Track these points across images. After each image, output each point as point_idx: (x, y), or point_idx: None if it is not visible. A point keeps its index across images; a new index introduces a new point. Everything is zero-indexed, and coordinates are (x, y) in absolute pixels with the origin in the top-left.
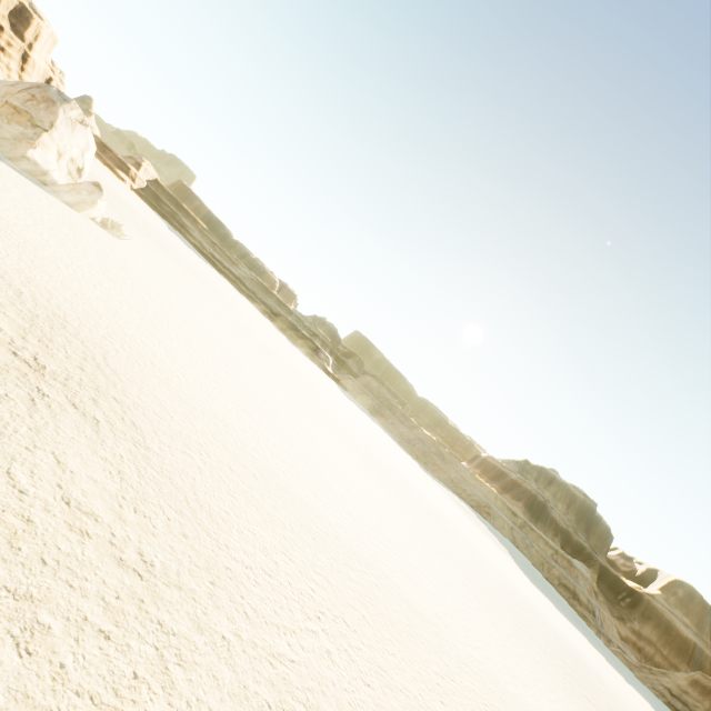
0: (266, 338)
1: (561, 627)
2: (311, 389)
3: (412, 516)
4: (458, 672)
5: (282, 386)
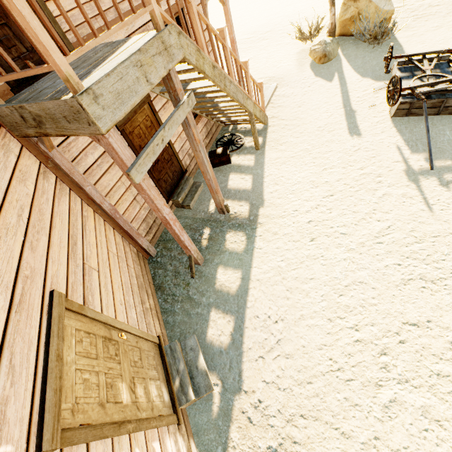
0: None
1: None
2: None
3: None
4: None
5: None
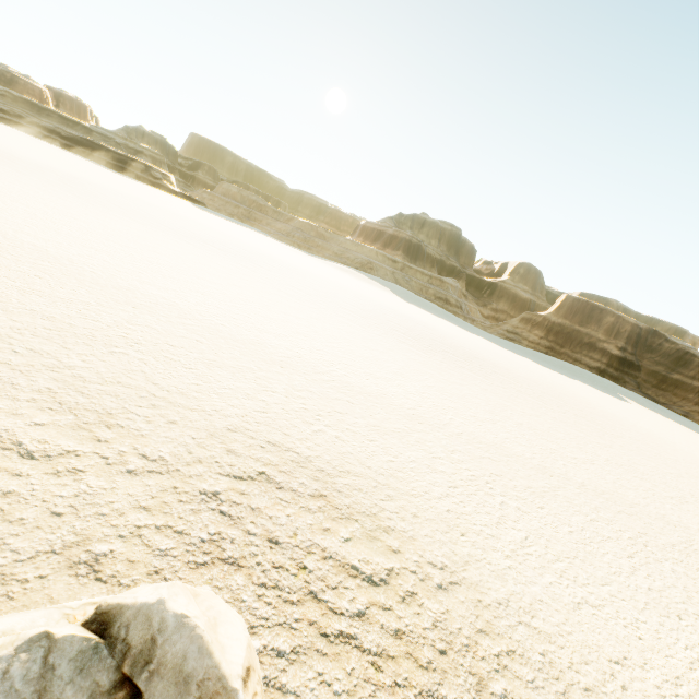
0: (35, 158)
1: (418, 316)
2: (117, 197)
3: (238, 264)
4: (190, 306)
5: (35, 185)
